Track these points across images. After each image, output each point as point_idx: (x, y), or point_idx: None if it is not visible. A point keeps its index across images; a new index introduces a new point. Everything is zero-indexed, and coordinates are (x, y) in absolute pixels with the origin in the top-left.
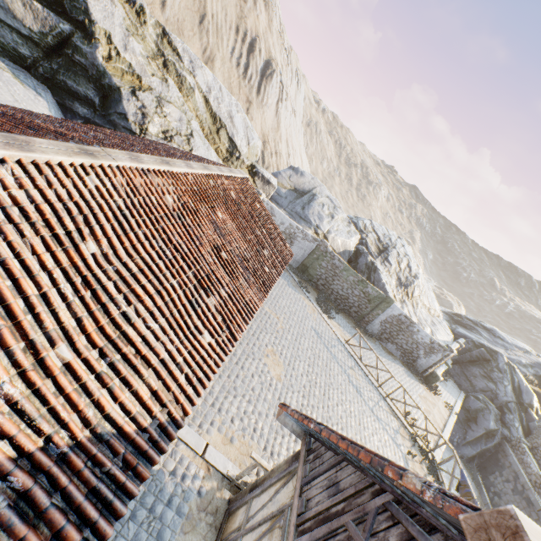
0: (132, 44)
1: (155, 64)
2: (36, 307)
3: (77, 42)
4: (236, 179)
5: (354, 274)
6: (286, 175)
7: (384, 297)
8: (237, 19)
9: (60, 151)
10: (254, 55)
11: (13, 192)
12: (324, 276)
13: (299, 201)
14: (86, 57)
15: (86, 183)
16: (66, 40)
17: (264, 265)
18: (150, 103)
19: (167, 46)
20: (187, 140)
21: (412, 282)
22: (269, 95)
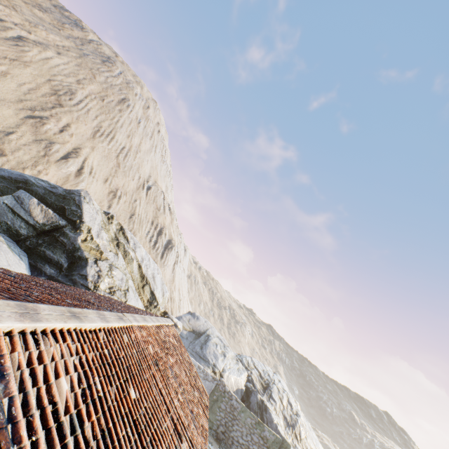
0: (102, 234)
1: (113, 245)
2: (124, 448)
3: (66, 230)
4: (170, 327)
5: (251, 415)
6: (187, 318)
7: (281, 440)
8: (153, 217)
9: (114, 319)
10: (162, 236)
11: (106, 351)
12: (223, 421)
13: (198, 341)
14: (69, 238)
15: (124, 340)
16: (58, 228)
17: (198, 407)
18: (104, 268)
19: (122, 234)
20: (124, 294)
21: (296, 421)
22: (169, 259)
